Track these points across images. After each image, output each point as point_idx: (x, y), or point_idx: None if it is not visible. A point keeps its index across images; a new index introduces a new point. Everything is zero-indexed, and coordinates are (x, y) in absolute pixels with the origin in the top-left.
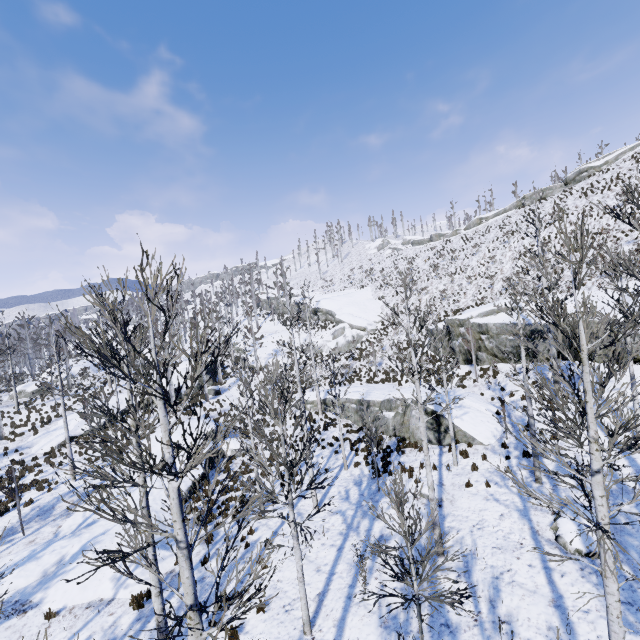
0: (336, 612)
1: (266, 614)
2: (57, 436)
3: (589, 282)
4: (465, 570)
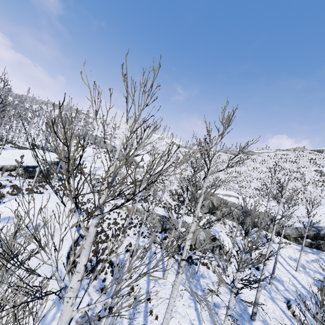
0: None
1: None
2: None
3: (257, 197)
4: None
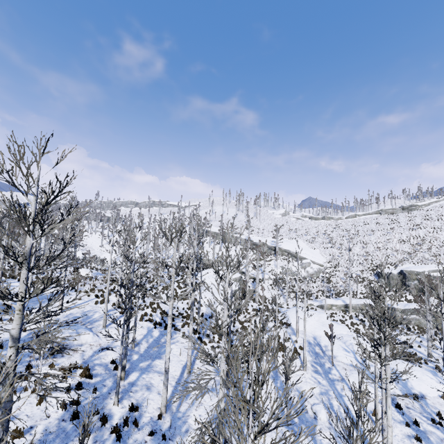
0: None
1: None
2: None
3: None
4: None
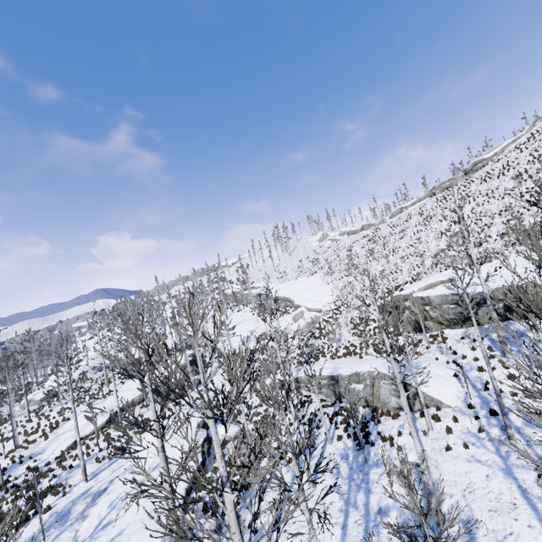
0: None
1: None
2: (66, 439)
3: (506, 251)
4: (469, 537)
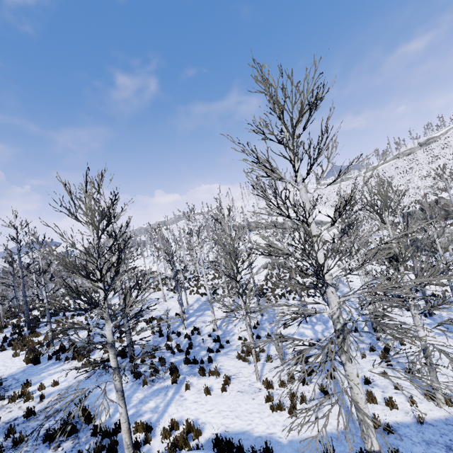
0: None
1: None
2: (258, 276)
3: None
4: None
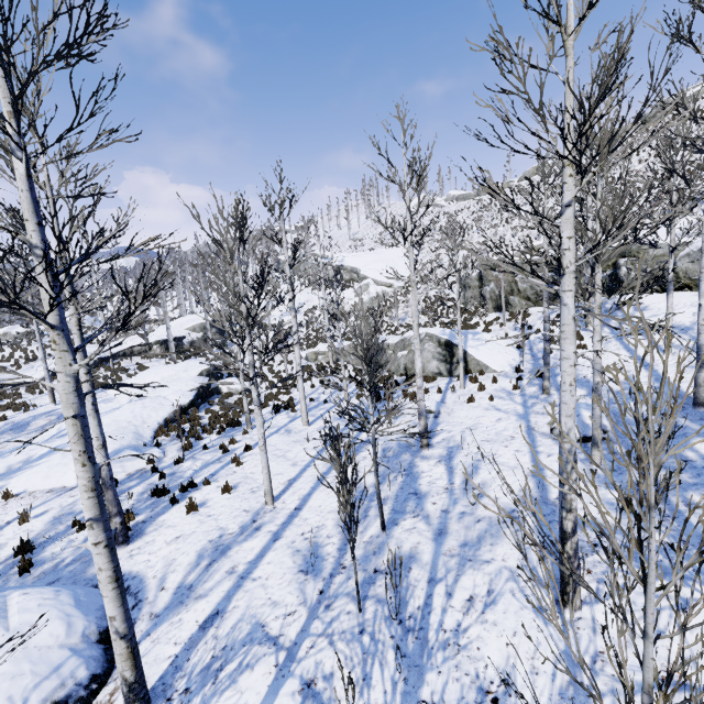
0: (304, 490)
1: (231, 494)
2: (41, 370)
3: (648, 220)
4: (447, 457)
